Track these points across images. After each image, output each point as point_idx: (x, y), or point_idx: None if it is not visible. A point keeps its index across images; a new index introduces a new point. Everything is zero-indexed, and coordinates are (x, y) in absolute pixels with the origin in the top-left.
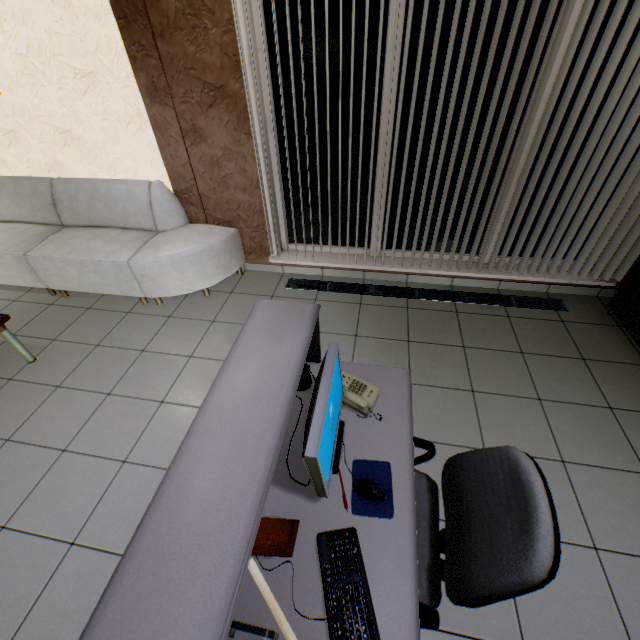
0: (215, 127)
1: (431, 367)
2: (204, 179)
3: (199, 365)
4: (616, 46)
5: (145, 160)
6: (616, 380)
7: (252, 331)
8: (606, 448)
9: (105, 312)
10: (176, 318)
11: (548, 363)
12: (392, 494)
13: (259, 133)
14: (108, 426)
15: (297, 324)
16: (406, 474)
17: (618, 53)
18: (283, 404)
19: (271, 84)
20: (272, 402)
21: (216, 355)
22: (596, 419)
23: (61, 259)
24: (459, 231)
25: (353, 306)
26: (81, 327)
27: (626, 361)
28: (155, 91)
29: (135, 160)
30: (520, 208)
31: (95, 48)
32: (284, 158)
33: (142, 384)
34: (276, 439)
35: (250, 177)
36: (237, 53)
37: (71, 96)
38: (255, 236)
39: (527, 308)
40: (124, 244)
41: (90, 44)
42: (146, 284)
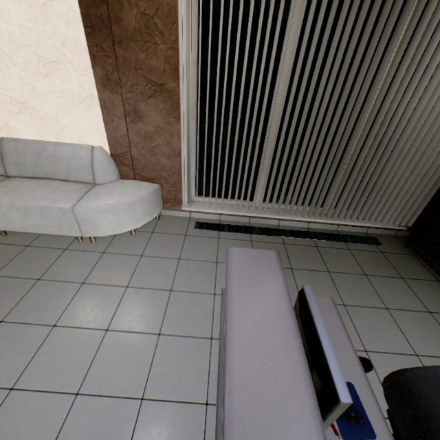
0: (152, 111)
1: (312, 288)
2: (137, 147)
3: (135, 294)
4: (416, 90)
5: (90, 130)
6: (425, 292)
7: (237, 276)
8: (438, 342)
9: (43, 249)
10: (109, 253)
11: (383, 282)
12: (366, 413)
13: (186, 118)
14: (56, 358)
15: (270, 269)
16: (368, 392)
17: (418, 94)
18: (297, 348)
19: (196, 87)
20: (286, 346)
21: (149, 284)
22: (424, 321)
23: (7, 204)
24: (318, 192)
25: (247, 242)
26: (21, 263)
27: (426, 278)
28: (108, 81)
29: (81, 129)
30: (356, 180)
31: (61, 44)
32: (199, 137)
33: (86, 314)
34: (309, 387)
35: (174, 148)
36: (177, 63)
37: (32, 76)
38: (172, 190)
39: (358, 243)
40: (67, 193)
41: (57, 41)
42: (85, 226)
